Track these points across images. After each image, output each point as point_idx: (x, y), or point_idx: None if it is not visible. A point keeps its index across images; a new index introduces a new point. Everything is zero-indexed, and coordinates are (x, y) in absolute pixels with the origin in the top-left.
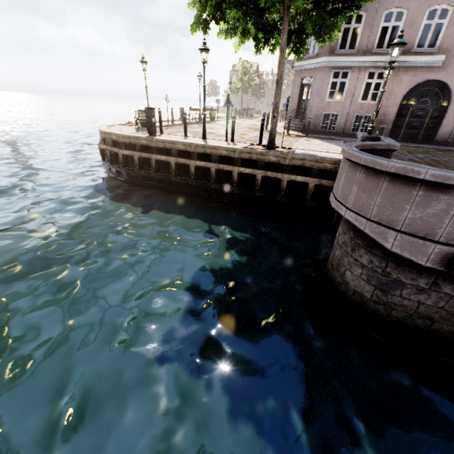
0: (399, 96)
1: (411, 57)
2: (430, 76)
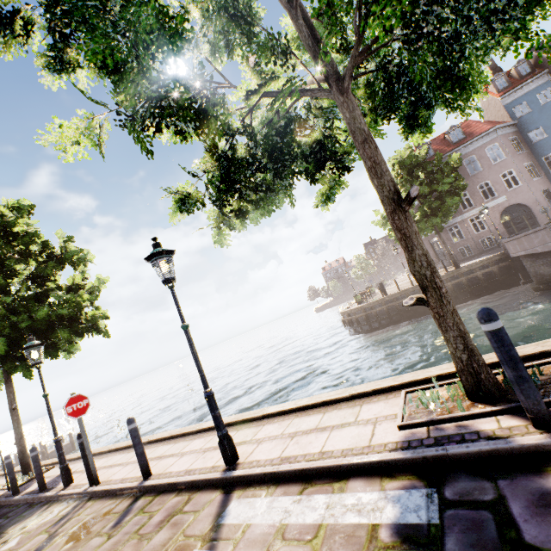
0: (497, 220)
1: (487, 204)
2: (506, 205)
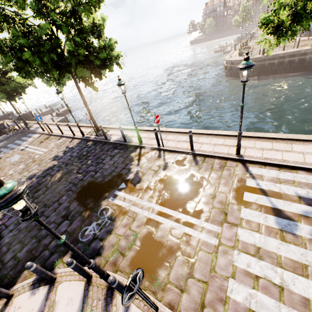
0: None
1: None
2: None
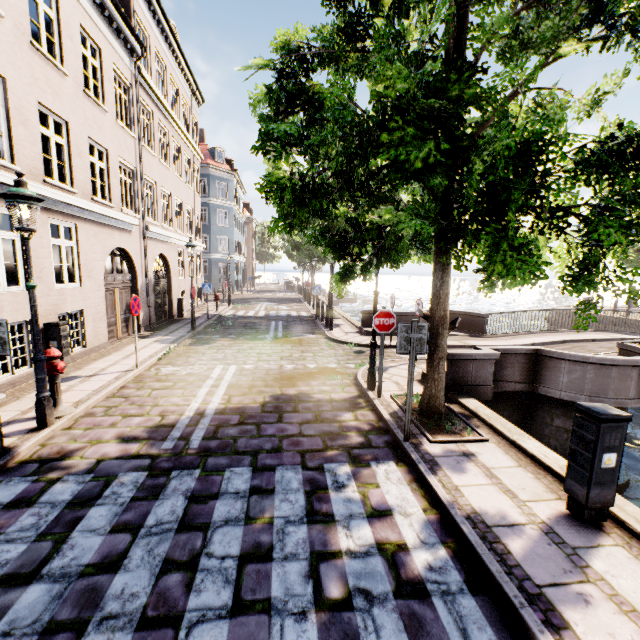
0: None
1: None
2: None
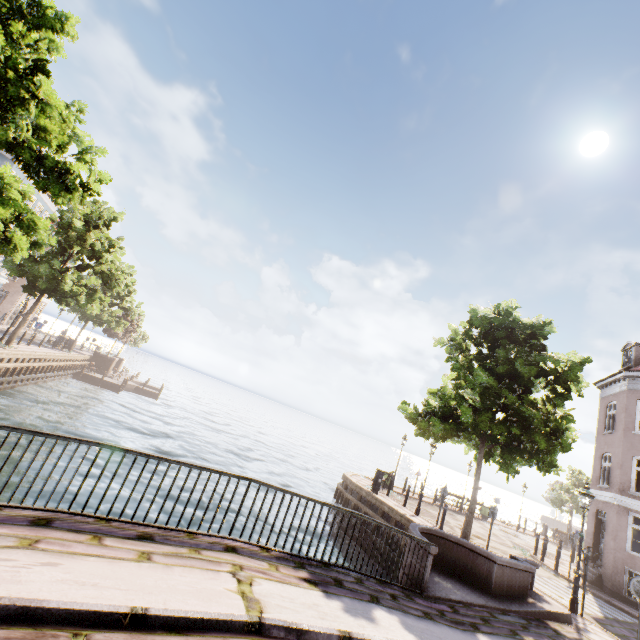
0: None
1: None
2: None
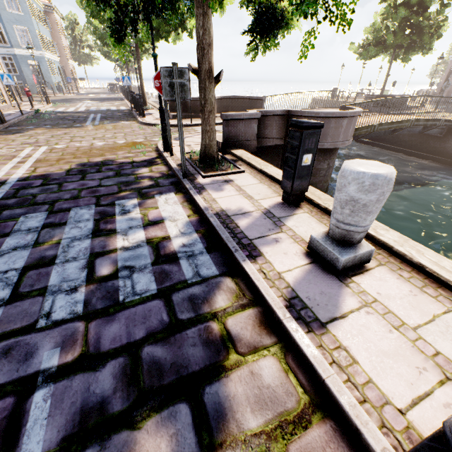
0: None
1: None
2: None
